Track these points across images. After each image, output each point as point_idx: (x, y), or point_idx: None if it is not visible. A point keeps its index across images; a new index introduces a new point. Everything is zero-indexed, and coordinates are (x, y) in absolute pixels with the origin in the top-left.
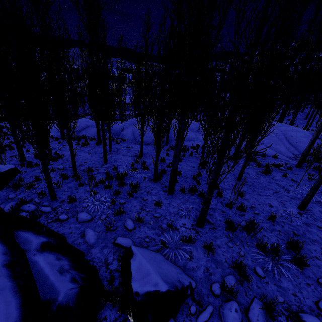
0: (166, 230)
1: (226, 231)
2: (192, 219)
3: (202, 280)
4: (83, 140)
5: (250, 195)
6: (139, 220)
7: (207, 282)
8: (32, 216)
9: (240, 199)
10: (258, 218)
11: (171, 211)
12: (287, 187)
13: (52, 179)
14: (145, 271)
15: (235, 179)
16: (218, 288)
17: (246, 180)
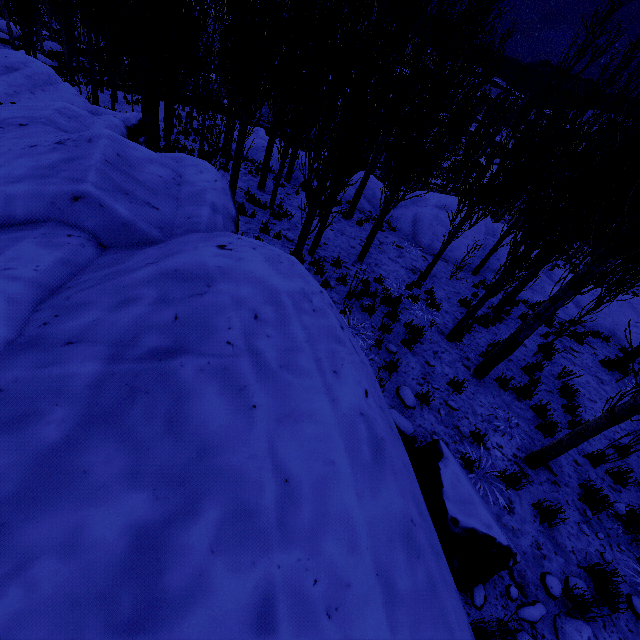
0: (467, 440)
1: (579, 501)
2: (515, 444)
3: (527, 557)
4: None
5: (638, 460)
6: (423, 397)
7: (536, 565)
8: None
9: (616, 458)
10: None
11: (477, 409)
12: None
13: None
14: (466, 494)
15: None
16: (559, 586)
17: (635, 426)
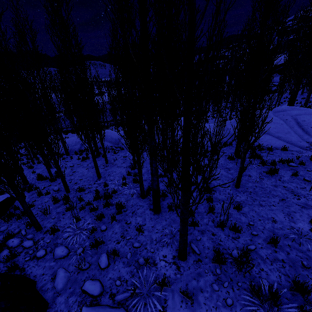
0: (143, 266)
1: (213, 265)
2: (175, 247)
3: None
4: (85, 153)
5: (249, 207)
6: (114, 254)
7: None
8: (10, 255)
9: (237, 214)
10: (256, 241)
11: (154, 237)
12: (297, 191)
13: (44, 204)
14: None
15: (233, 186)
16: None
17: (247, 185)
